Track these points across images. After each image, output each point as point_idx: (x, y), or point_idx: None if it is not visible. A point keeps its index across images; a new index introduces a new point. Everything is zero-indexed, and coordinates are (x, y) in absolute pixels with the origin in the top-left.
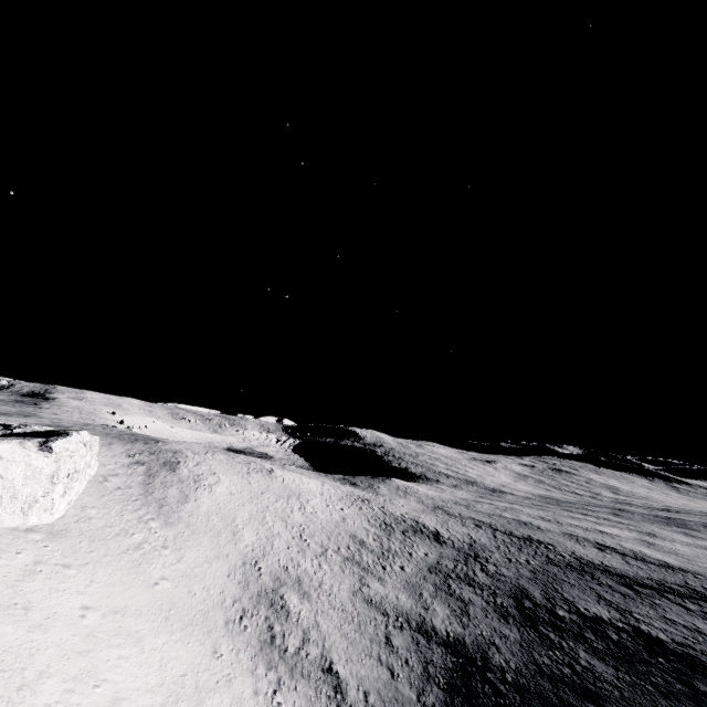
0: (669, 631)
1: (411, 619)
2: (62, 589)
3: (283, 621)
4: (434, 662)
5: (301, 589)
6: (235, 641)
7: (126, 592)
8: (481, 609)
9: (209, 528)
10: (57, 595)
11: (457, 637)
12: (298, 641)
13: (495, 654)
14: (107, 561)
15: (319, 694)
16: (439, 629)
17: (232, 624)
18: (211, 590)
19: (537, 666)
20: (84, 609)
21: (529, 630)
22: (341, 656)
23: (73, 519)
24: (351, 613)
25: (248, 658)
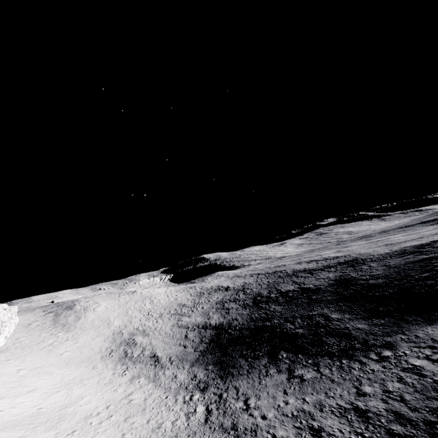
0: (316, 283)
1: (200, 325)
2: (6, 367)
3: (133, 348)
4: (206, 336)
5: (144, 333)
6: (106, 362)
7: (44, 361)
8: (235, 309)
9: (93, 326)
10: (3, 369)
11: (220, 323)
12: (140, 352)
13: (235, 322)
14: (32, 353)
15: (147, 365)
16: (212, 323)
17: (105, 357)
18: (94, 349)
19: (251, 319)
20: (19, 370)
21: (254, 307)
22: (161, 350)
23: (11, 344)
24: (170, 333)
25: (112, 365)
